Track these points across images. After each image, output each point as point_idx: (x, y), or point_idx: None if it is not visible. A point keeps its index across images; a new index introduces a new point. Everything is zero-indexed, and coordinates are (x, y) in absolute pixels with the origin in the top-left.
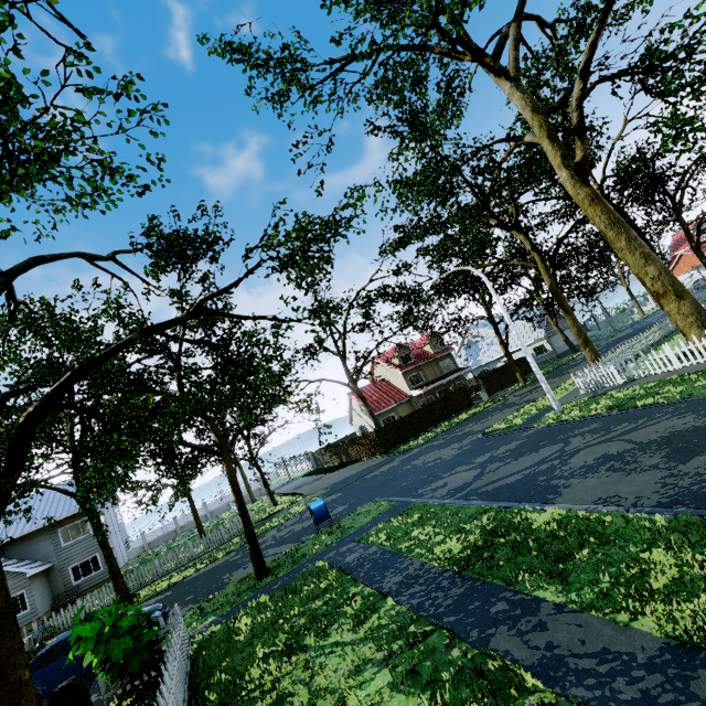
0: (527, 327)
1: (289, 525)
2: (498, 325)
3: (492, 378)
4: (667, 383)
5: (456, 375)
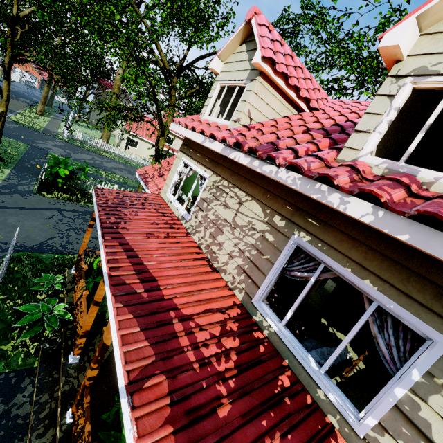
0: None
1: None
2: None
3: None
4: (103, 151)
5: None
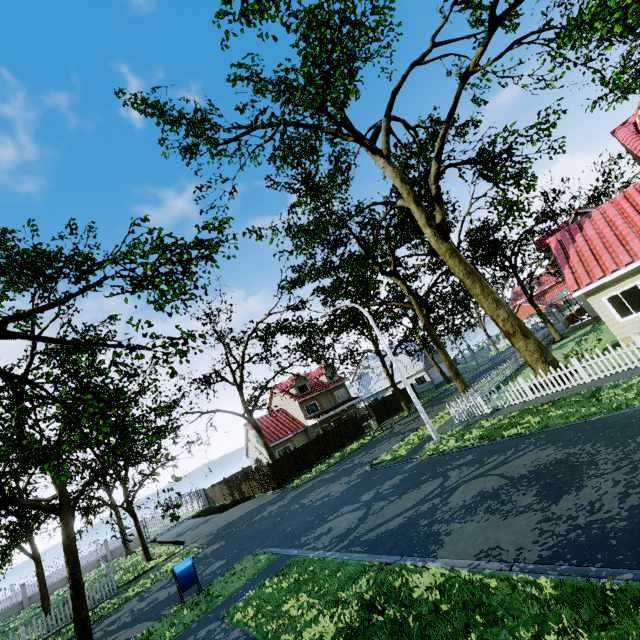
0: (409, 360)
1: (155, 591)
2: (385, 358)
3: (381, 407)
4: (526, 413)
5: (349, 404)
